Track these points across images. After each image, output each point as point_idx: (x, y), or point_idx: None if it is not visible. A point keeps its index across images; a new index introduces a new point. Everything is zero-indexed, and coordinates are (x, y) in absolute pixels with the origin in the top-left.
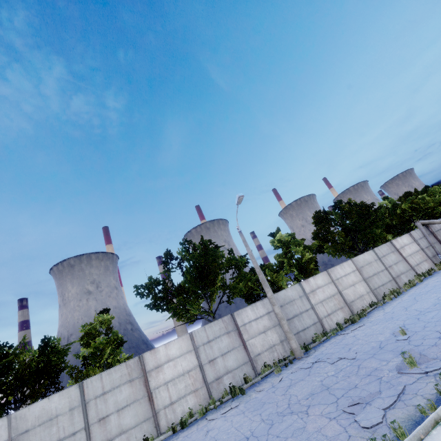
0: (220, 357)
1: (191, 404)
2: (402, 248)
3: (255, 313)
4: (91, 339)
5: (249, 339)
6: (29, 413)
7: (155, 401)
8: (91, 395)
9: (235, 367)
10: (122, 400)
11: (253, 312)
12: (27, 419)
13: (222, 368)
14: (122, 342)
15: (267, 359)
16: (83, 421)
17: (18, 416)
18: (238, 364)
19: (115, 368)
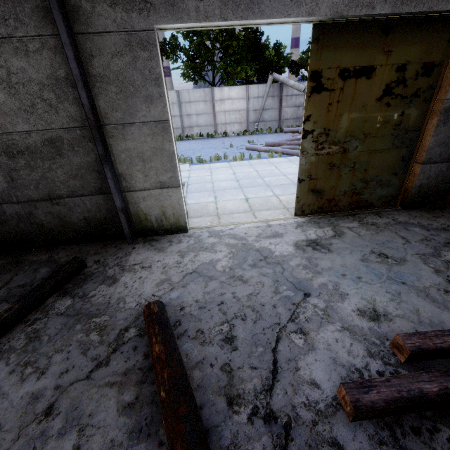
0: None
1: None
2: (220, 101)
3: None
4: None
5: None
6: None
7: None
8: None
9: None
10: None
11: None
12: None
13: None
14: None
15: None
16: None
17: None
18: None
19: None
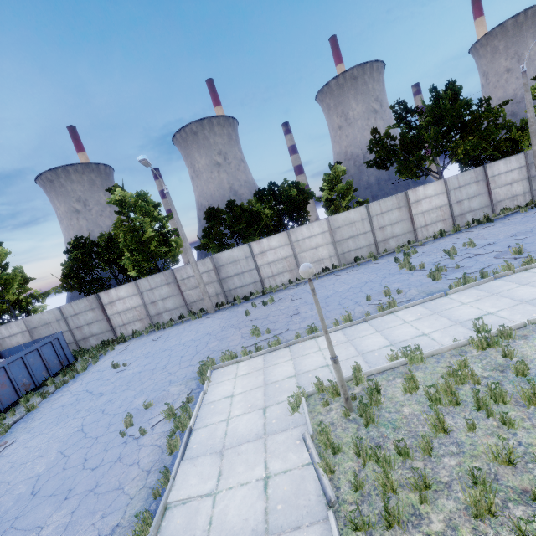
0: (466, 200)
1: (440, 228)
2: None
3: (507, 167)
4: (334, 185)
5: (495, 189)
6: (338, 218)
7: (414, 223)
8: (373, 213)
9: (477, 208)
10: (393, 219)
11: (505, 166)
12: (338, 221)
13: (467, 208)
14: (354, 191)
15: (506, 205)
16: (370, 227)
17: (333, 219)
18: (480, 207)
19: (388, 198)
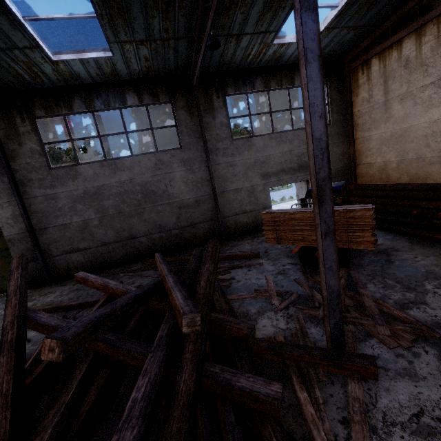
0: None
1: None
2: None
3: None
4: None
5: None
6: None
7: None
8: None
9: None
10: None
11: None
12: None
13: None
14: None
15: None
16: None
17: None
18: None
19: None
